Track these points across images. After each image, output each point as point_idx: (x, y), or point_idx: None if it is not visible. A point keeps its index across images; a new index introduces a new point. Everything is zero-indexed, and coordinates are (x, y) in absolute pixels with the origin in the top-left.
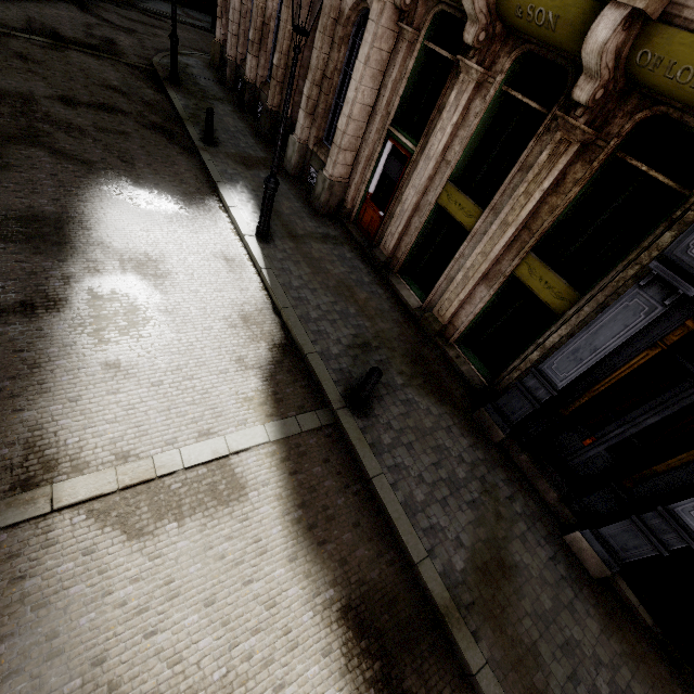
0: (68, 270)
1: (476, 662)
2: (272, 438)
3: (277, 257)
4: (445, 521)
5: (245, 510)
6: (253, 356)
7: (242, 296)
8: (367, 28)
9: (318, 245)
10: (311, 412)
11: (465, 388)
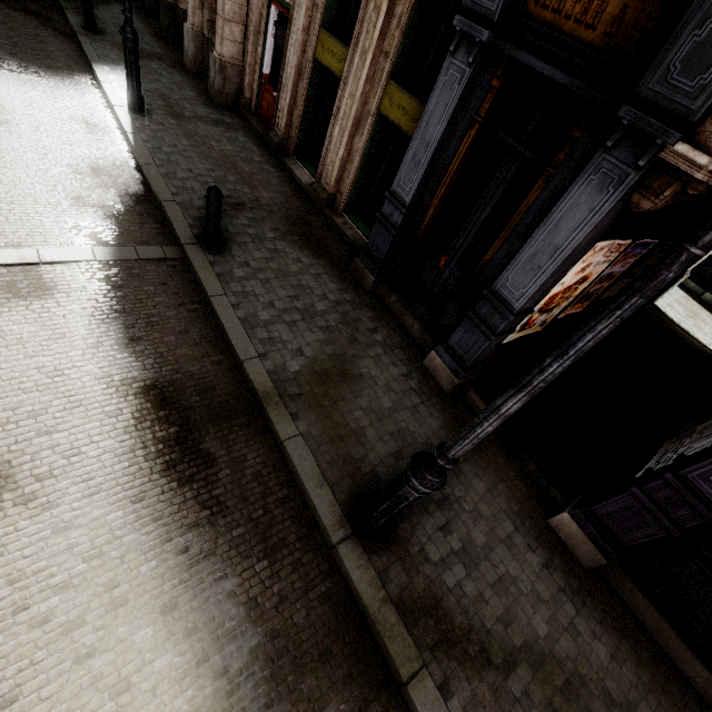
0: None
1: (288, 432)
2: (99, 258)
3: (150, 127)
4: (288, 336)
5: (47, 305)
6: (96, 197)
7: (98, 153)
8: None
9: (206, 126)
10: (156, 247)
11: (349, 250)
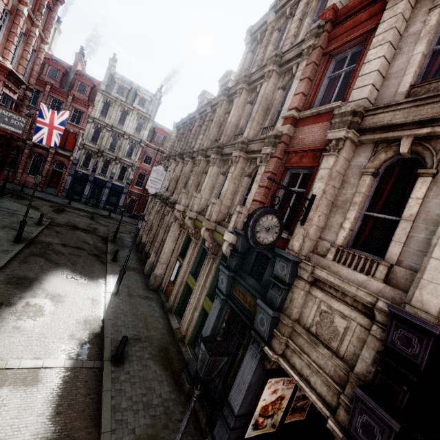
0: (24, 295)
1: None
2: (66, 366)
3: (116, 301)
4: (131, 419)
5: (33, 390)
6: (79, 335)
7: (90, 313)
8: (171, 228)
9: (140, 299)
10: (92, 360)
11: (184, 366)
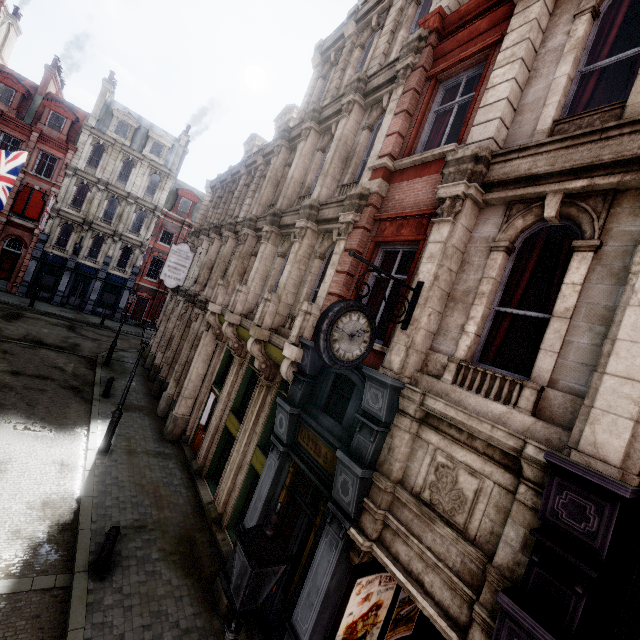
0: None
1: None
2: None
3: (106, 464)
4: None
5: None
6: (31, 529)
7: (56, 488)
8: (201, 341)
9: (149, 458)
10: (52, 575)
11: (220, 566)
